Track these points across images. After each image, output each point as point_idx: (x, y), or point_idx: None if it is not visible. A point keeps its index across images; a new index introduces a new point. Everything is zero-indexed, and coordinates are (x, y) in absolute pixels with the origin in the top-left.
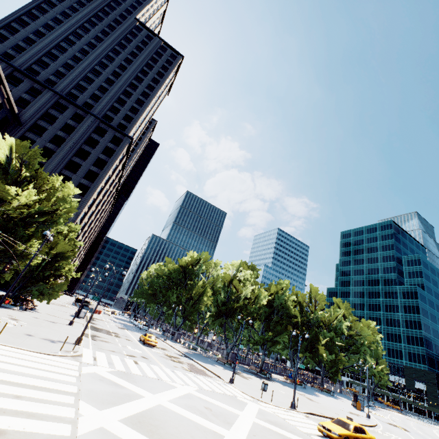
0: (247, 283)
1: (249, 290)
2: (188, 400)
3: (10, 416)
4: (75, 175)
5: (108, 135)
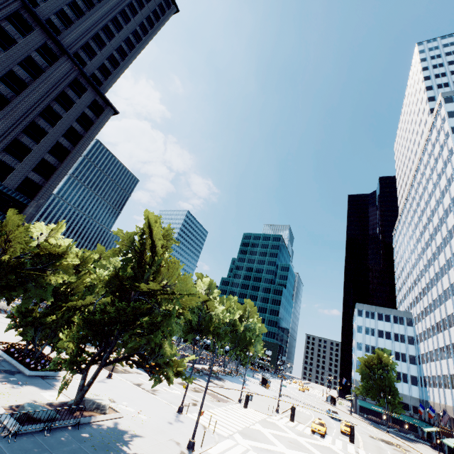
0: (214, 302)
1: (219, 310)
2: (280, 440)
3: None
4: (36, 146)
5: (86, 96)
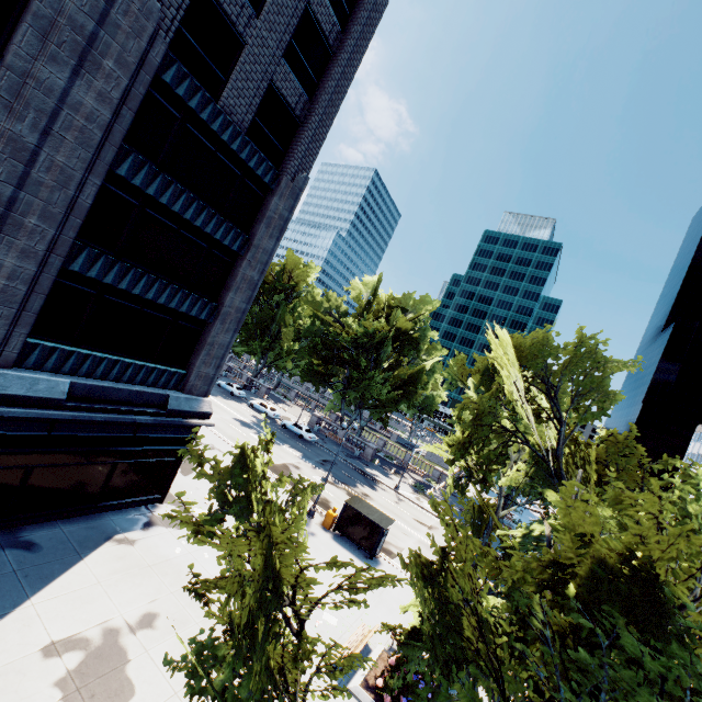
0: None
1: None
2: None
3: None
4: None
5: None
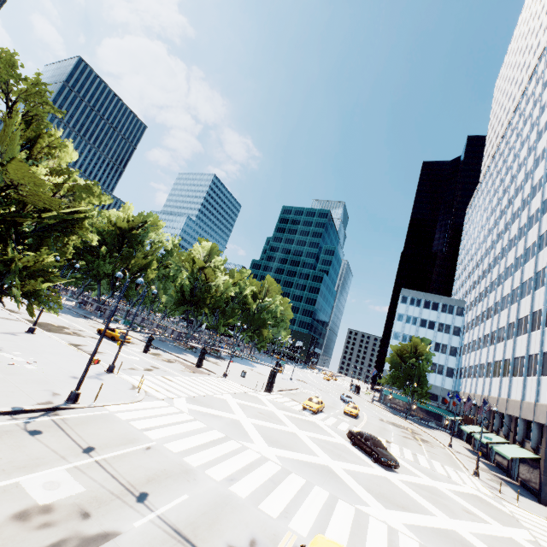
0: (217, 271)
1: (221, 281)
2: (247, 410)
3: (253, 469)
4: None
5: None
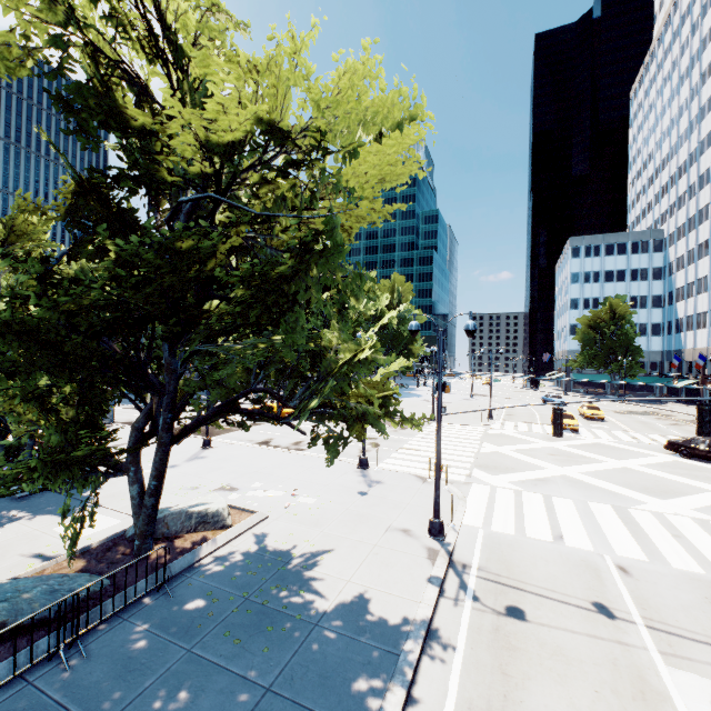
0: None
1: None
2: (538, 457)
3: None
4: None
5: None
